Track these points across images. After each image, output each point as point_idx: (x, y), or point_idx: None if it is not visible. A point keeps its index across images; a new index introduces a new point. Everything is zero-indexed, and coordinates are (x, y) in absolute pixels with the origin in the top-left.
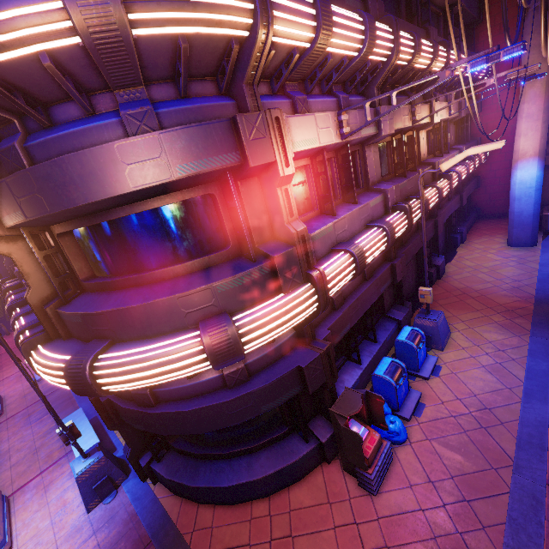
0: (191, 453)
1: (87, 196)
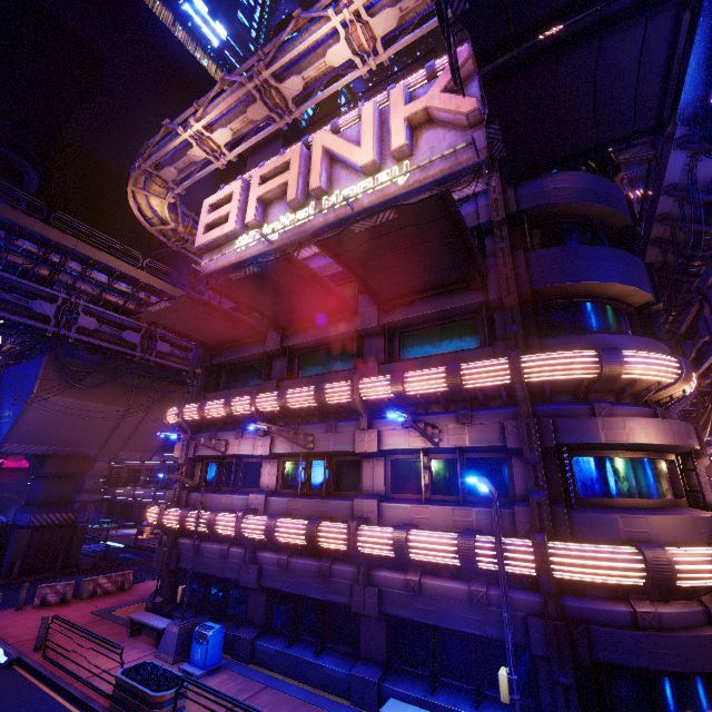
0: None
1: (655, 440)
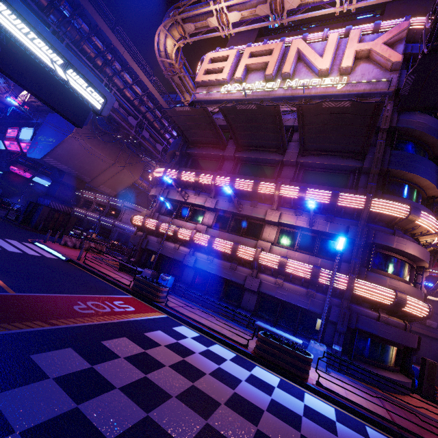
0: (370, 361)
1: (416, 254)
